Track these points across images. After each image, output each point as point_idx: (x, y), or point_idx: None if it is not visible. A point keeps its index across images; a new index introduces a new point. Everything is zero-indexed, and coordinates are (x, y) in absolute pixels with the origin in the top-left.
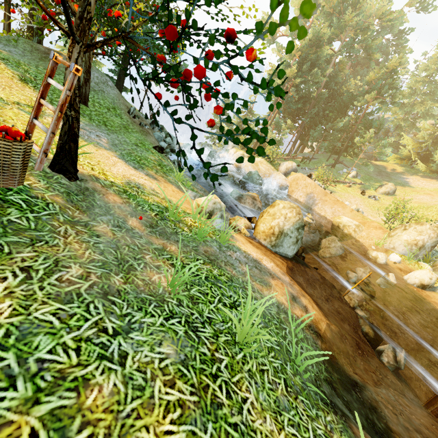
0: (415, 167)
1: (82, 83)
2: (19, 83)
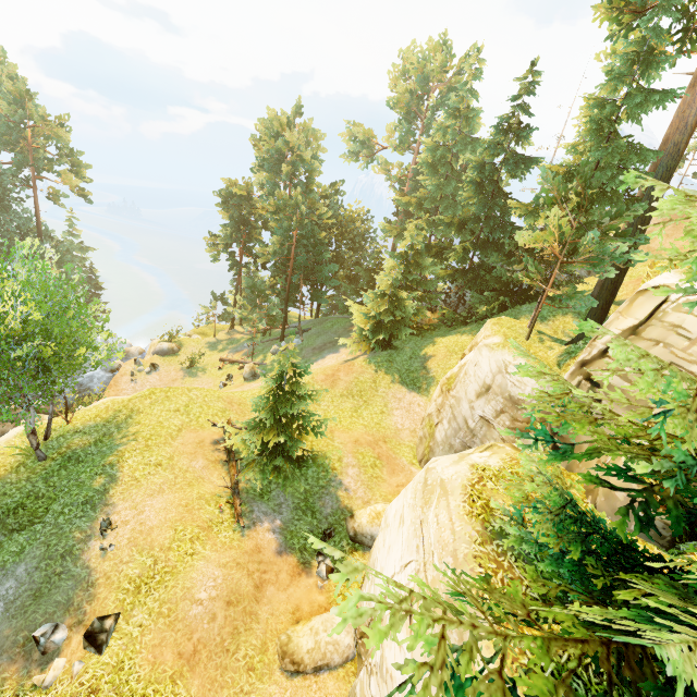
0: None
1: None
2: None
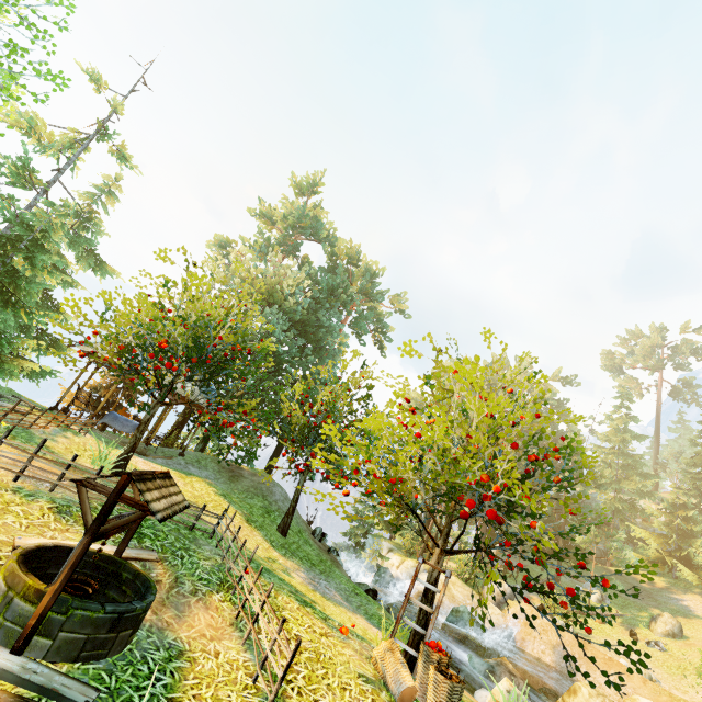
0: (679, 576)
1: (288, 511)
2: (248, 527)
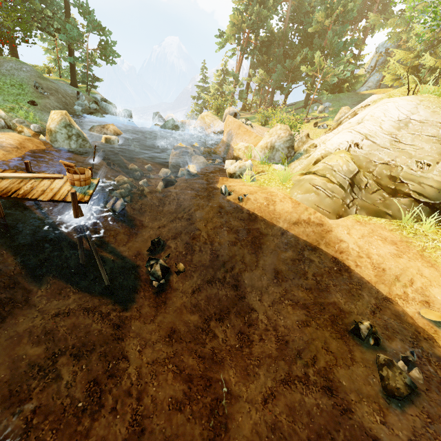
0: None
1: None
2: None
